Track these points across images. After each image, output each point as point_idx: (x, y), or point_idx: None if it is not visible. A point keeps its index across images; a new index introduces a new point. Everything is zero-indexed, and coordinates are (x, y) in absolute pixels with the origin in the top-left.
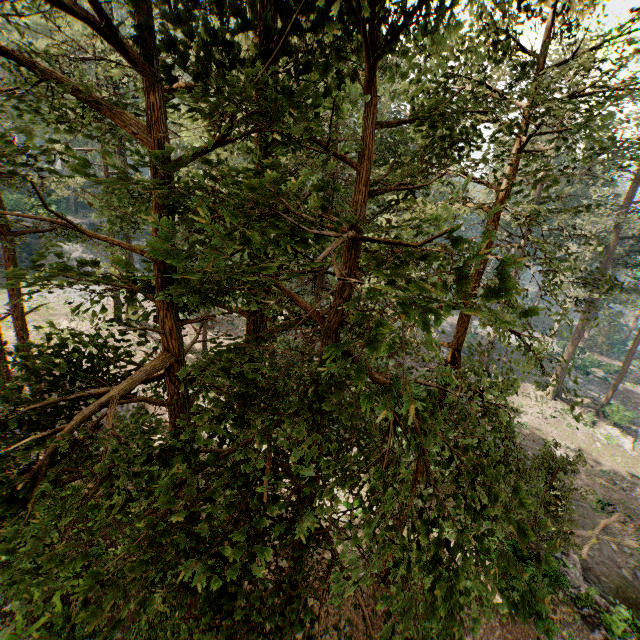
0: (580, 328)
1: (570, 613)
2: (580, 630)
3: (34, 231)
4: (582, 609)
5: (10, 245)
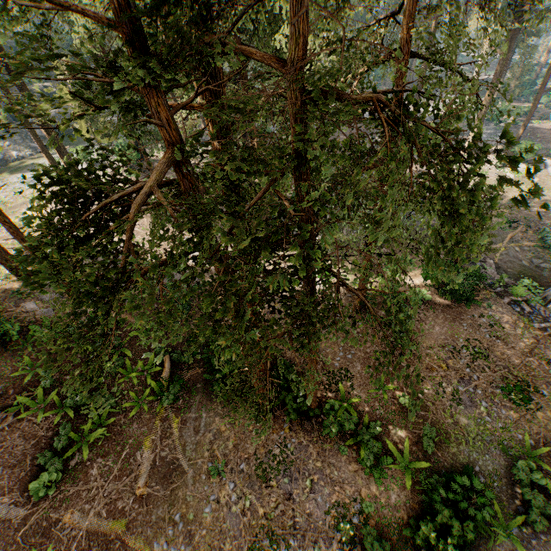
0: (498, 73)
1: (488, 294)
2: (495, 301)
3: None
4: (496, 290)
5: None
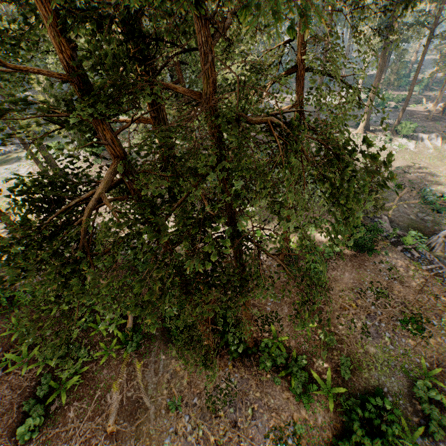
0: (379, 71)
1: (385, 244)
2: (391, 249)
3: None
4: (391, 240)
5: None
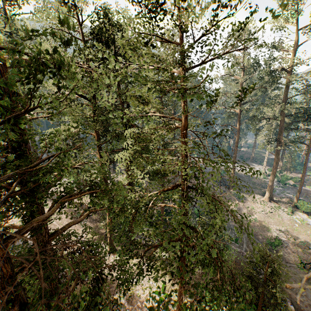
0: (275, 163)
1: None
2: None
3: None
4: None
5: None
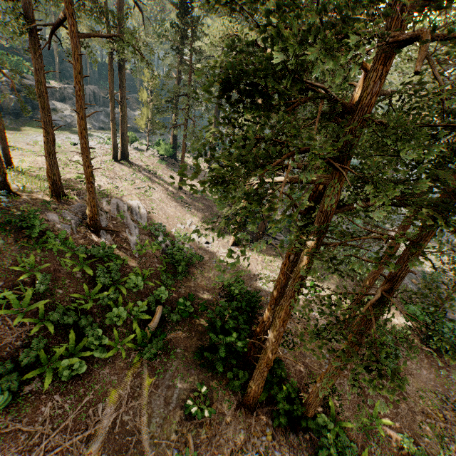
0: None
1: None
2: None
3: (98, 35)
4: None
5: (78, 46)
